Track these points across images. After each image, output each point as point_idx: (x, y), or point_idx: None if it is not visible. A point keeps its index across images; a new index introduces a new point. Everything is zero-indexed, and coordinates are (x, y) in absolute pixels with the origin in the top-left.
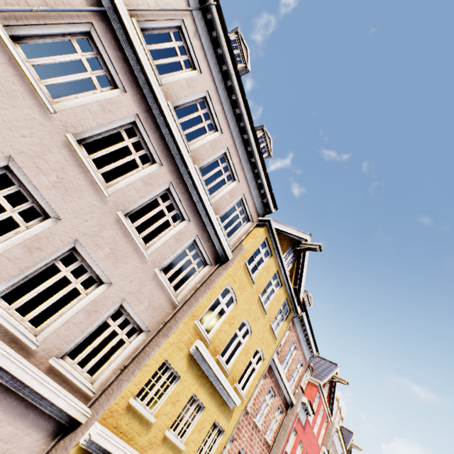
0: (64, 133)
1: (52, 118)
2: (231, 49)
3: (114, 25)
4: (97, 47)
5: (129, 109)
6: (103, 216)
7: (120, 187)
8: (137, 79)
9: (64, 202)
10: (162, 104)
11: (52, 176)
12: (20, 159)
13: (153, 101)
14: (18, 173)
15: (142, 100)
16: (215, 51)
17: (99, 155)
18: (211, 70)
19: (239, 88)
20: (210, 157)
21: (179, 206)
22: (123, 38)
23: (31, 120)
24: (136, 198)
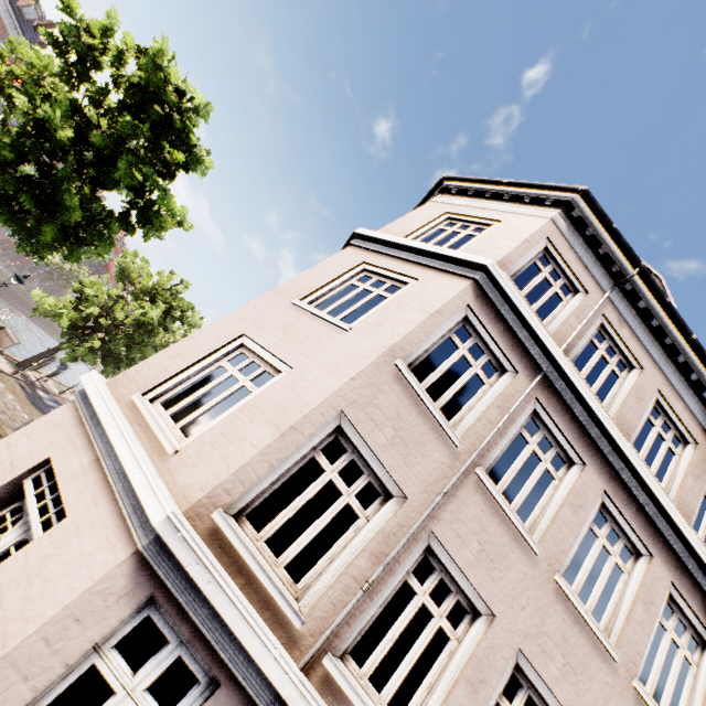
0: (551, 575)
1: (537, 561)
2: (675, 314)
3: (556, 385)
4: (543, 421)
5: (594, 488)
6: (619, 698)
7: (618, 628)
8: (591, 438)
9: (577, 697)
10: (633, 461)
11: (557, 656)
12: (526, 648)
13: (616, 459)
14: (526, 669)
15: (602, 463)
16: (644, 324)
17: (581, 582)
18: (651, 355)
19: (700, 360)
20: (698, 498)
21: (692, 619)
22: (566, 394)
23: (523, 578)
24: (643, 641)
